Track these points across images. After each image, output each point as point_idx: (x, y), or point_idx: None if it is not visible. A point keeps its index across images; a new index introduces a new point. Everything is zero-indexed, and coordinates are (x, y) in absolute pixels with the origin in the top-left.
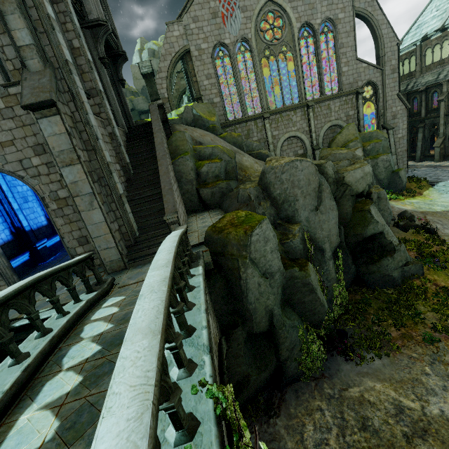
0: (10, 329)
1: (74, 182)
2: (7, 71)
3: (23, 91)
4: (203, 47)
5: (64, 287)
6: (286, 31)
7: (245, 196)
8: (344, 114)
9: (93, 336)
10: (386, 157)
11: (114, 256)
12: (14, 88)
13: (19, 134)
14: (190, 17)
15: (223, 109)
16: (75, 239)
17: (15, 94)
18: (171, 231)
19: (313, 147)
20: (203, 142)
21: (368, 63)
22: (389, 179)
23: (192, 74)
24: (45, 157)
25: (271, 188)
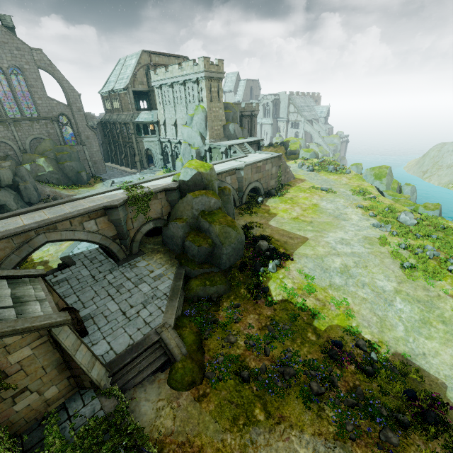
0: None
1: None
2: None
3: None
4: None
5: None
6: None
7: None
8: (46, 131)
9: None
10: (69, 164)
11: None
12: None
13: None
14: None
15: None
16: None
17: None
18: None
19: (21, 151)
20: None
21: (58, 102)
22: (77, 177)
23: None
24: None
25: None
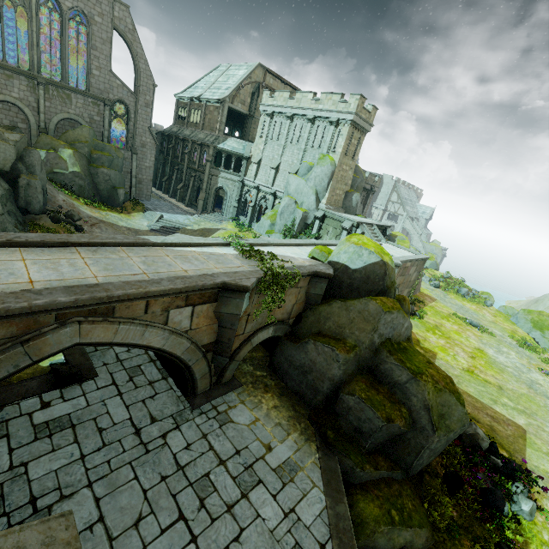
0: None
1: None
2: None
3: None
4: None
5: None
6: None
7: None
8: (89, 115)
9: None
10: (107, 171)
11: None
12: None
13: None
14: None
15: None
16: None
17: None
18: None
19: (39, 129)
20: None
21: (122, 83)
22: (110, 193)
23: None
24: None
25: None
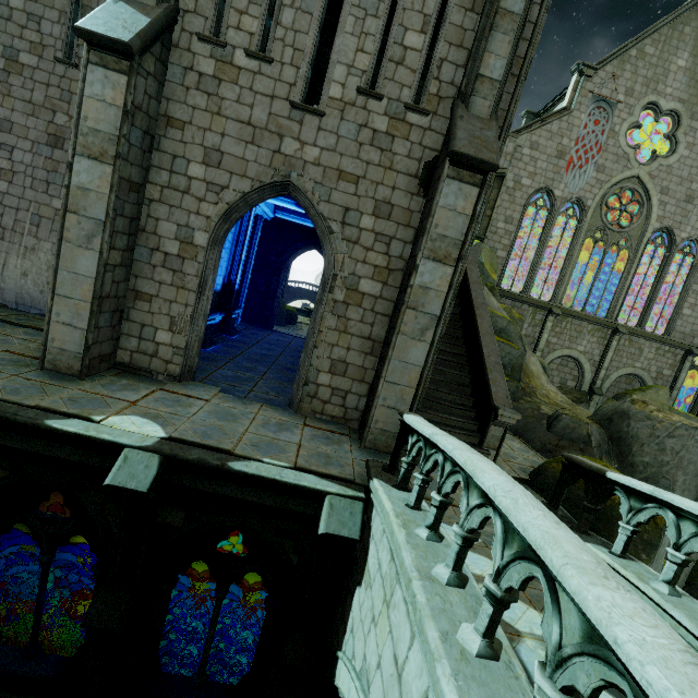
0: (224, 469)
1: (424, 287)
2: (423, 91)
3: (457, 131)
4: (523, 182)
5: (283, 427)
6: (637, 223)
7: (577, 431)
8: (657, 368)
9: (541, 637)
10: None
11: (393, 425)
12: (416, 115)
13: (375, 175)
14: (529, 140)
15: (503, 269)
16: (330, 359)
17: (411, 123)
18: (487, 434)
19: (594, 389)
20: (489, 305)
21: None
22: None
23: (490, 204)
24: (383, 224)
25: (634, 446)
